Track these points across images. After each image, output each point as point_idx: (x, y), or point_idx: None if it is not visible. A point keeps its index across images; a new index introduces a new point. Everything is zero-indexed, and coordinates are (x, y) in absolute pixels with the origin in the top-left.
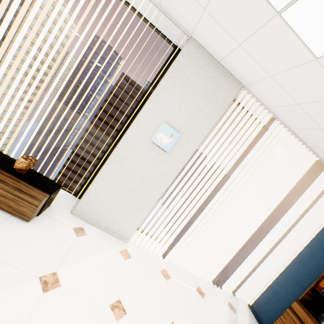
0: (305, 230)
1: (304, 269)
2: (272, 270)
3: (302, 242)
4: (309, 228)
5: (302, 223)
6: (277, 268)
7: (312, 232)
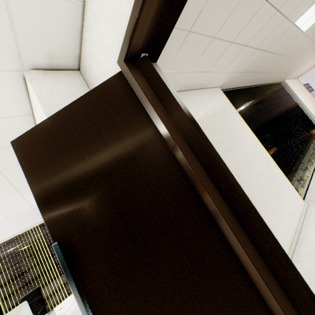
0: None
1: None
2: None
3: None
4: None
5: None
6: None
7: None
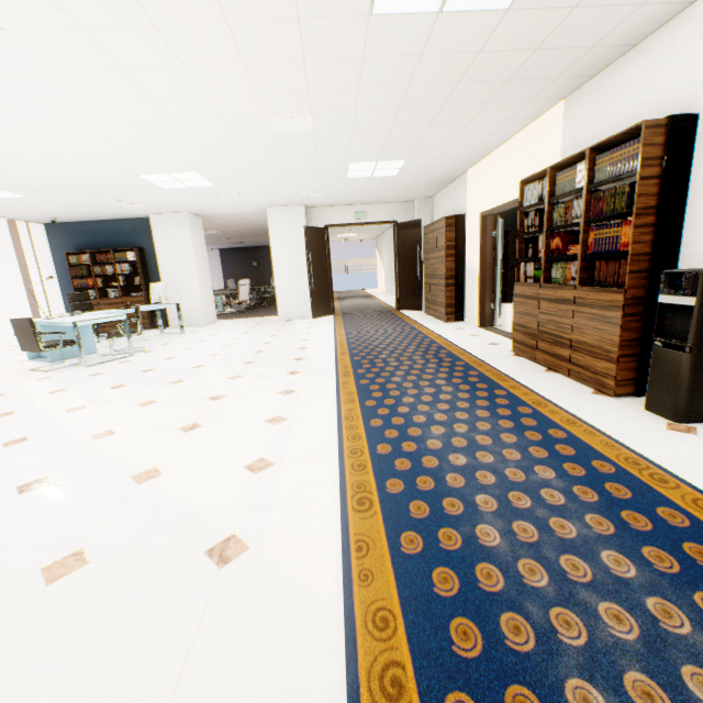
0: (48, 266)
1: (69, 287)
2: (60, 305)
3: (55, 274)
4: (49, 263)
5: (43, 263)
6: (61, 301)
7: (52, 264)
